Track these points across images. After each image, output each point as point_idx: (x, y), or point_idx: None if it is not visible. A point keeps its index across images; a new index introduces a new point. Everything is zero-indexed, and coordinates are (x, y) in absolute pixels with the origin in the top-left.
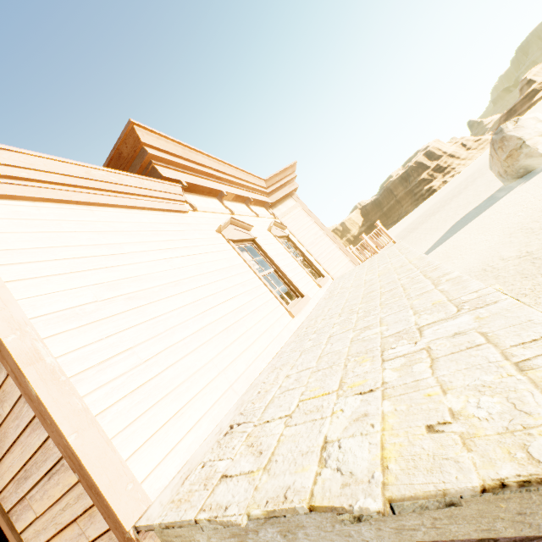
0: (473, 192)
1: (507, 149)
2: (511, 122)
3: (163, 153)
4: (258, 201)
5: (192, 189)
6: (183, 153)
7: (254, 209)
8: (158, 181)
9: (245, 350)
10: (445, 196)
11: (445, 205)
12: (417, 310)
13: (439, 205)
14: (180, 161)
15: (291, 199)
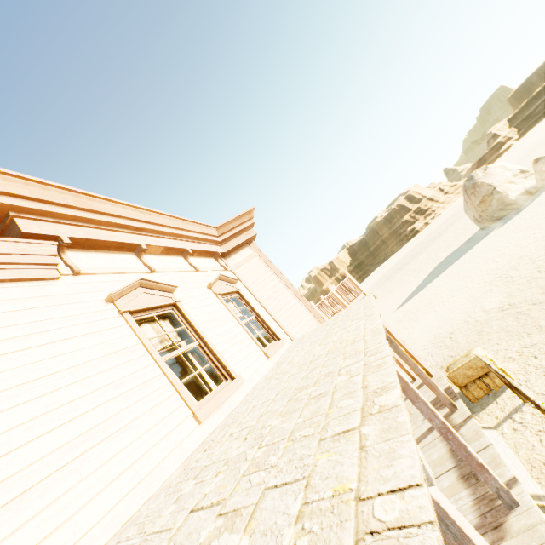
0: (453, 235)
1: (479, 195)
2: (481, 170)
3: (35, 202)
4: (204, 252)
5: (87, 244)
6: (75, 202)
7: (196, 261)
8: (7, 240)
9: (48, 535)
10: (427, 237)
11: (427, 246)
12: (307, 501)
13: (422, 246)
14: (69, 211)
15: (248, 247)
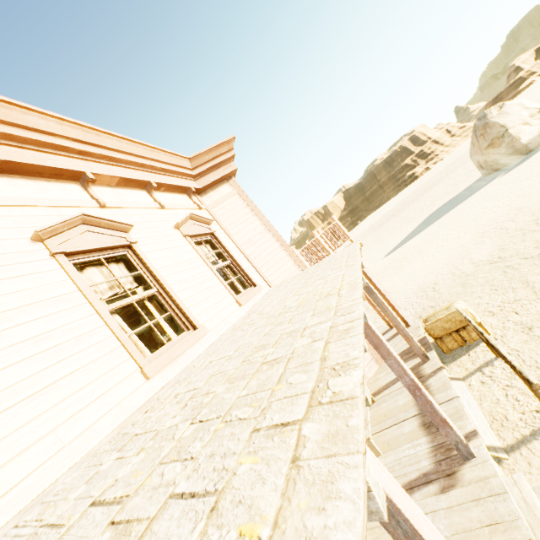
0: (452, 181)
1: (489, 137)
2: (496, 107)
3: None
4: (173, 187)
5: (7, 168)
6: None
7: (163, 197)
8: None
9: None
10: (425, 183)
11: (424, 193)
12: None
13: (419, 192)
14: None
15: (228, 184)
